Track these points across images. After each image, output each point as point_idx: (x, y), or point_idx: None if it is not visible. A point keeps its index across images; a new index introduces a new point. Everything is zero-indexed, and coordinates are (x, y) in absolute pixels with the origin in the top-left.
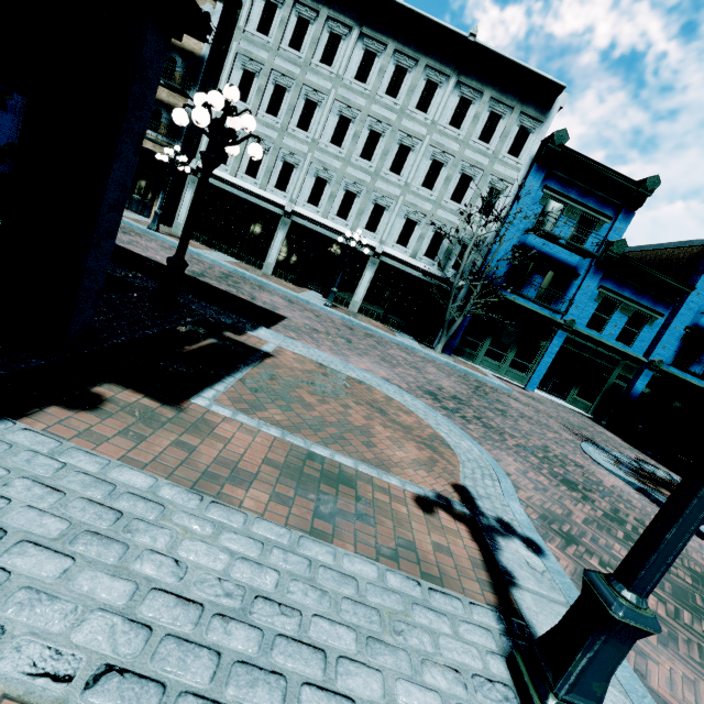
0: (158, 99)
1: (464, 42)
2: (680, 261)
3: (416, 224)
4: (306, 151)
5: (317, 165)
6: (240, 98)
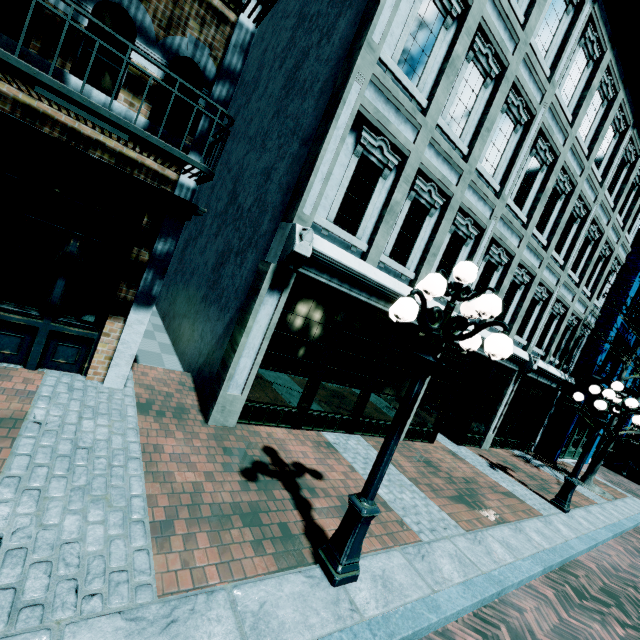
0: None
1: None
2: None
3: (554, 319)
4: (487, 214)
5: (490, 239)
6: (405, 69)
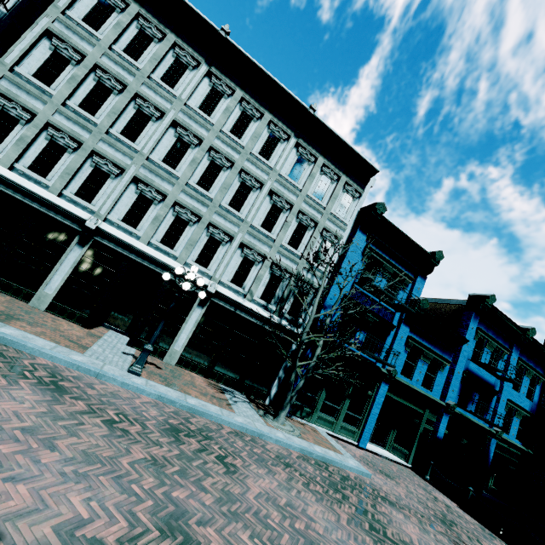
0: None
1: (305, 112)
2: (443, 314)
3: (253, 264)
4: (129, 162)
5: (142, 181)
6: (41, 78)
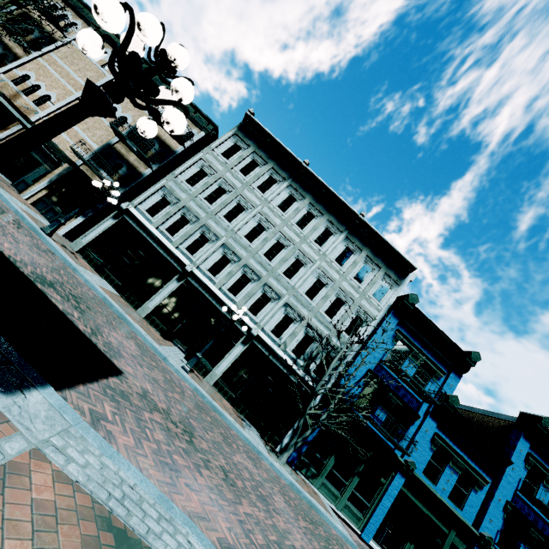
0: (126, 158)
1: (356, 217)
2: (490, 428)
3: (292, 322)
4: (223, 234)
5: (228, 247)
6: (189, 182)
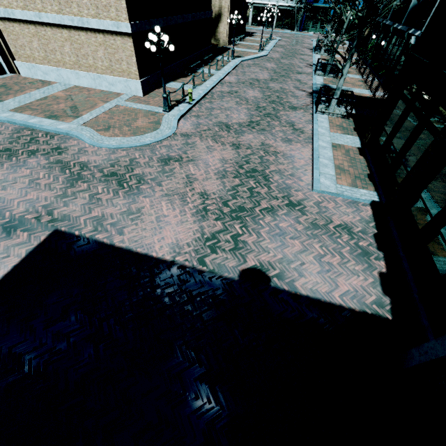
0: None
1: None
2: None
3: None
4: None
5: None
6: None
